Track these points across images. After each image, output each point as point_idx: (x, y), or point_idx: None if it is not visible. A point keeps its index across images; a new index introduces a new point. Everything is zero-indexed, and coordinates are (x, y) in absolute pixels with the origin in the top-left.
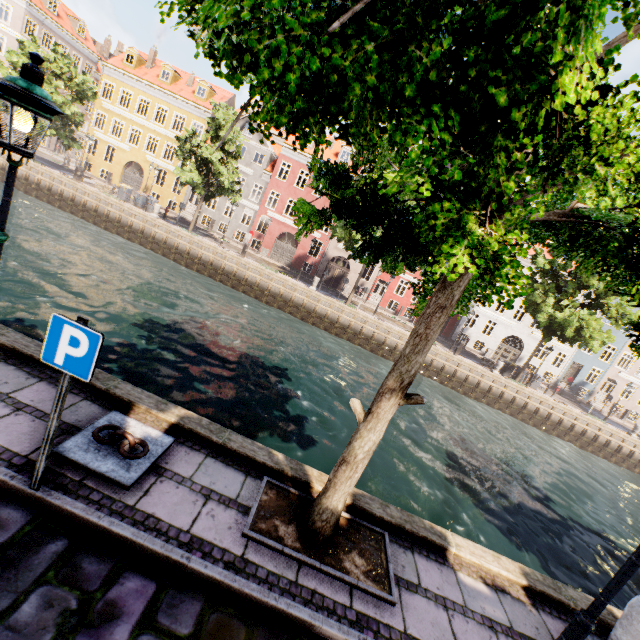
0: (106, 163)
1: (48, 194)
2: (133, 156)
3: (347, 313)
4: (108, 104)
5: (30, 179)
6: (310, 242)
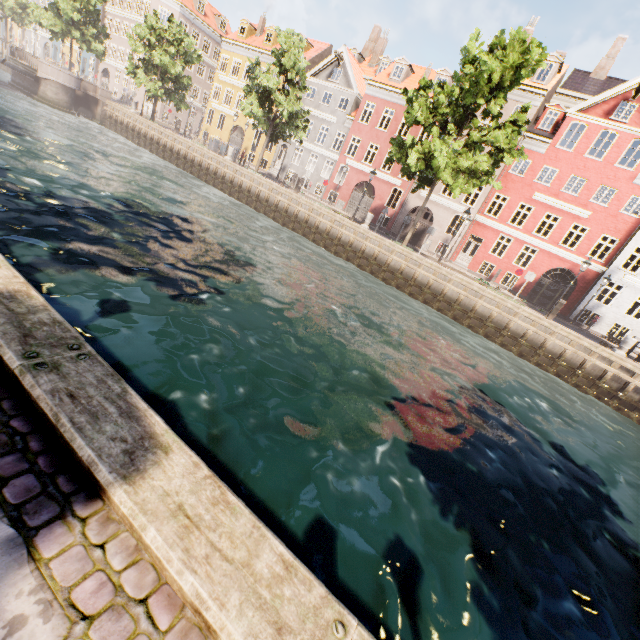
0: (218, 131)
1: (156, 147)
2: (237, 121)
3: (399, 254)
4: (223, 76)
5: (148, 136)
6: (388, 191)
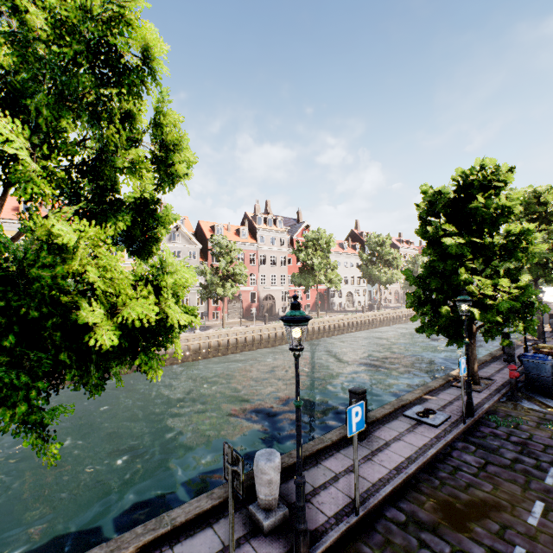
0: None
1: None
2: None
3: (325, 322)
4: None
5: None
6: (249, 295)
